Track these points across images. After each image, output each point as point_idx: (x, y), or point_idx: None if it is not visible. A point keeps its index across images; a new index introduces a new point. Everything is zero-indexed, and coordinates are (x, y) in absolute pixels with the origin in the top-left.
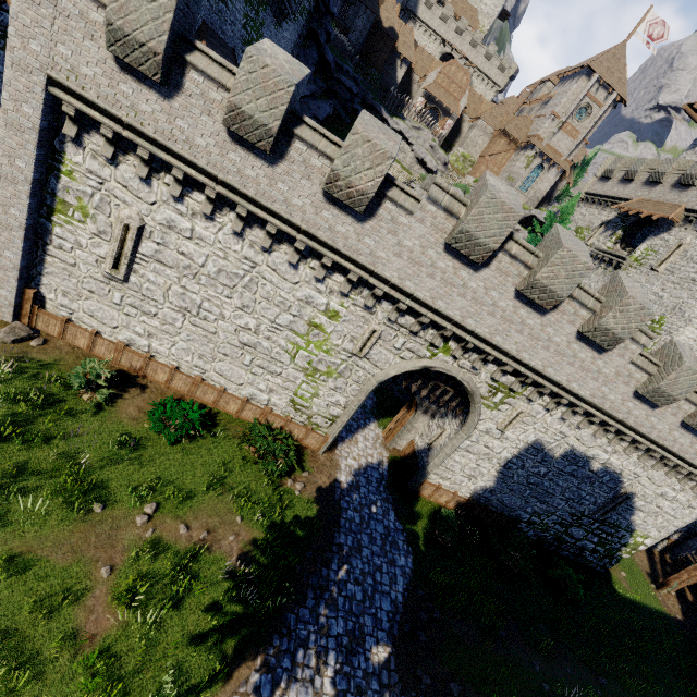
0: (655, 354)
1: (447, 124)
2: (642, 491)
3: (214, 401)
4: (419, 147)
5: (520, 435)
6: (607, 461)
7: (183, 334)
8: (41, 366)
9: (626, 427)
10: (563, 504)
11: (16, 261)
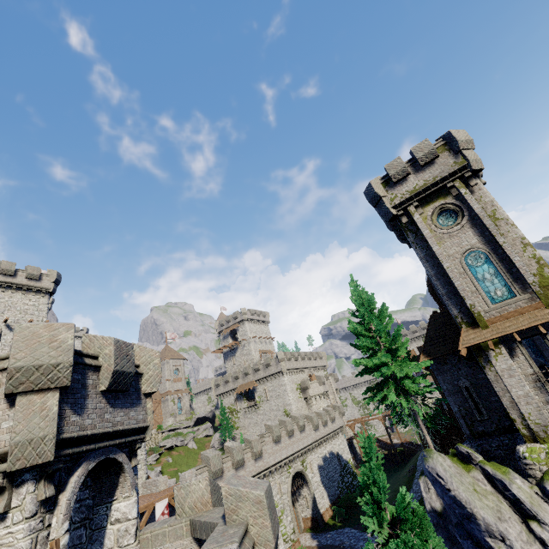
0: (307, 420)
1: None
2: (337, 449)
3: None
4: None
5: (315, 468)
6: (327, 451)
7: None
8: None
9: (321, 439)
10: (337, 475)
11: None
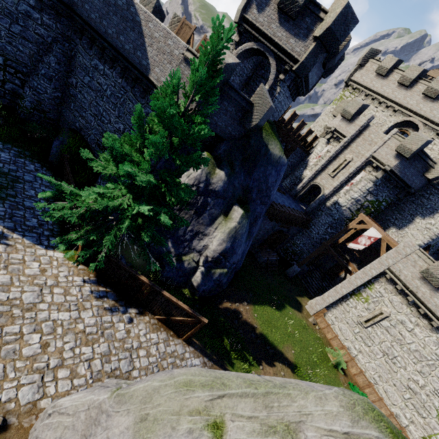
0: None
1: None
2: None
3: (373, 400)
4: None
5: None
6: None
7: (377, 361)
8: (319, 338)
9: None
10: None
11: (331, 301)
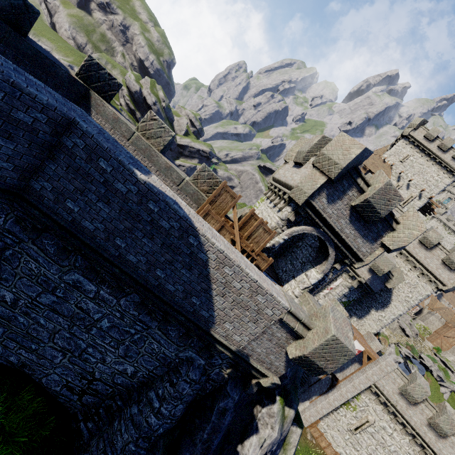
0: None
1: (415, 308)
2: None
3: None
4: (403, 322)
5: None
6: None
7: None
8: None
9: None
10: None
11: (324, 413)
